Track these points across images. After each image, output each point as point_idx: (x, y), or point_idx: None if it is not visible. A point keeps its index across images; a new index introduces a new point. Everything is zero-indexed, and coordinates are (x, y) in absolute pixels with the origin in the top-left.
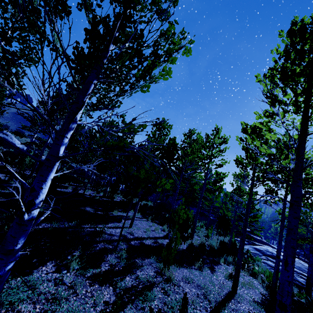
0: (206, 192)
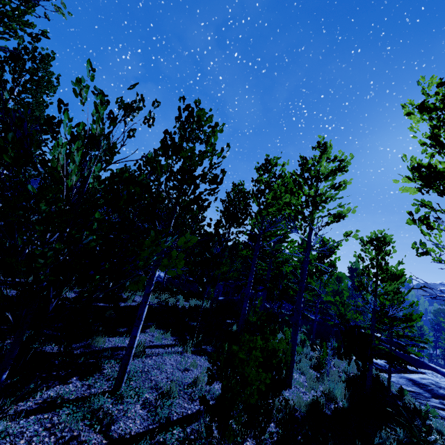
0: None
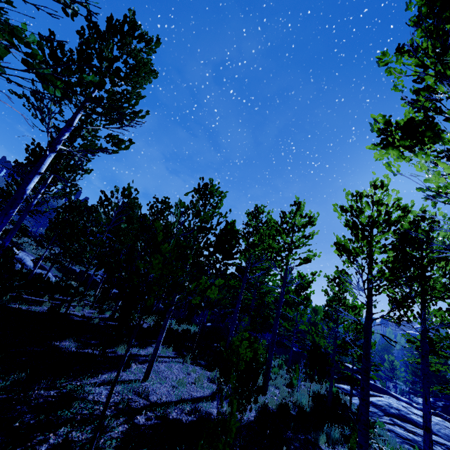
0: (284, 308)
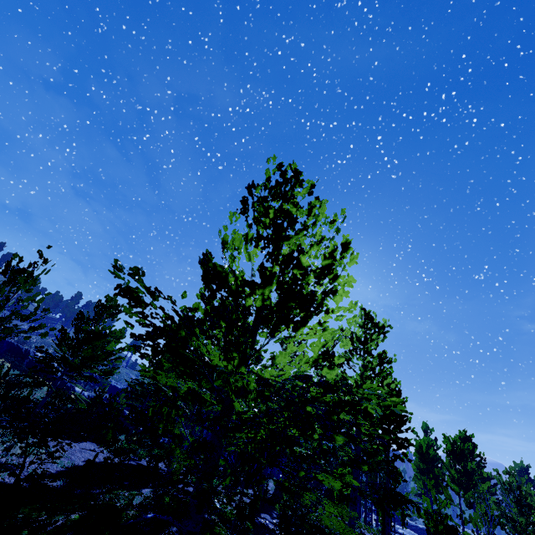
0: None
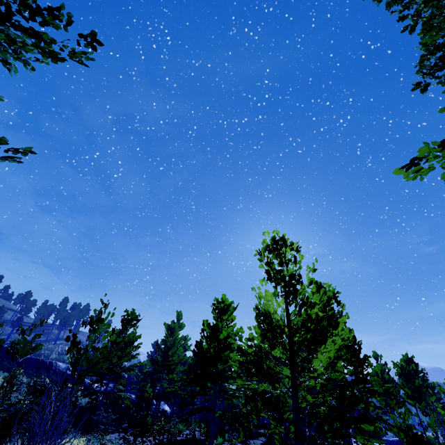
0: None
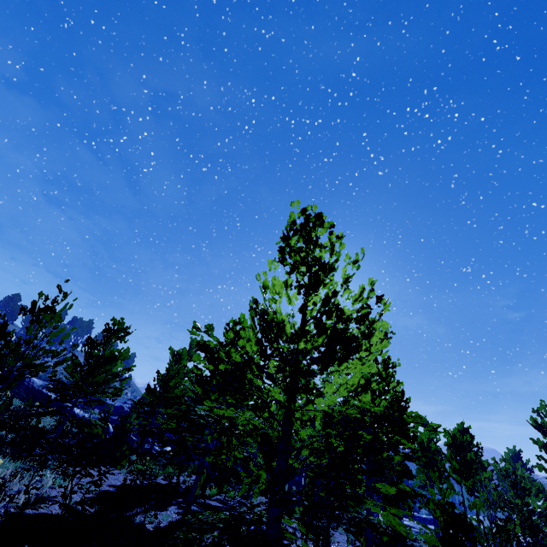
0: None
